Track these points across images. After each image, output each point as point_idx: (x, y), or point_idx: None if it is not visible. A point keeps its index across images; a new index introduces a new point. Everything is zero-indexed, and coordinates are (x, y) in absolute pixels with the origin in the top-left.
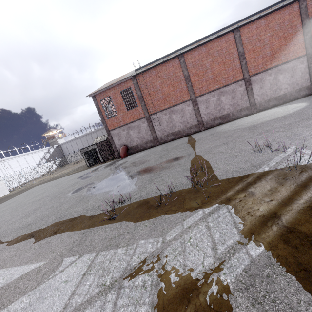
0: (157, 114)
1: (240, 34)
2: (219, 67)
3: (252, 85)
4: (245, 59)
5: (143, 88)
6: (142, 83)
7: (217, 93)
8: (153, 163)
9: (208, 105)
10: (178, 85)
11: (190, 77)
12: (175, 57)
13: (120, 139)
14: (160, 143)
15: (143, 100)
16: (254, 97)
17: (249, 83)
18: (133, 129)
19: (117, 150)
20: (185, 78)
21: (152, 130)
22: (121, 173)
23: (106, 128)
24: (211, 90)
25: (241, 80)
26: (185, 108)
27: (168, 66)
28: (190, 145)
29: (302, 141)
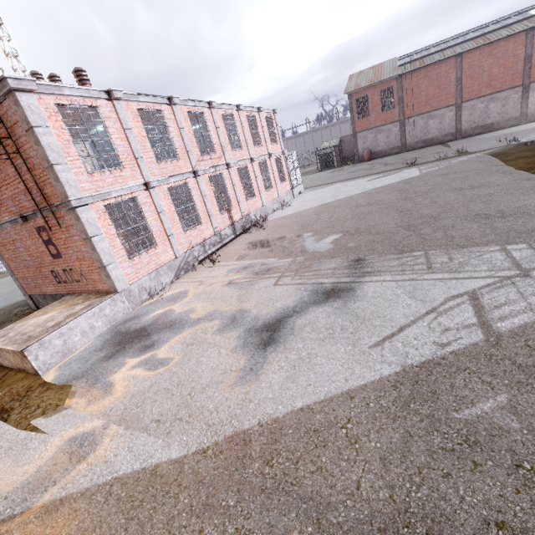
0: (413, 119)
1: (534, 34)
2: (498, 69)
3: (530, 92)
4: (531, 62)
5: (406, 88)
6: (407, 82)
7: (487, 100)
8: (416, 157)
9: (473, 111)
10: (446, 87)
11: (462, 80)
12: (452, 56)
13: (365, 142)
14: (407, 150)
15: (403, 101)
16: (528, 107)
17: (527, 90)
18: (382, 133)
19: (358, 155)
20: (456, 80)
21: (402, 136)
22: (386, 163)
23: (354, 130)
24: (481, 95)
25: (519, 86)
26: (445, 114)
27: (441, 66)
28: (447, 147)
29: (526, 137)
